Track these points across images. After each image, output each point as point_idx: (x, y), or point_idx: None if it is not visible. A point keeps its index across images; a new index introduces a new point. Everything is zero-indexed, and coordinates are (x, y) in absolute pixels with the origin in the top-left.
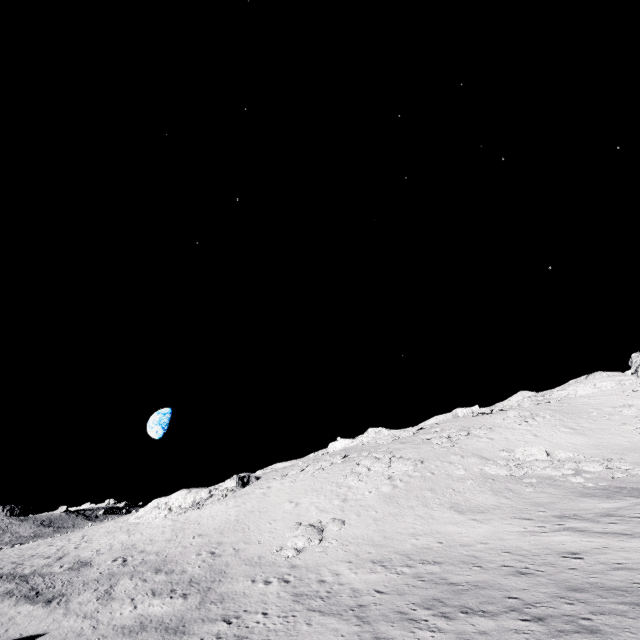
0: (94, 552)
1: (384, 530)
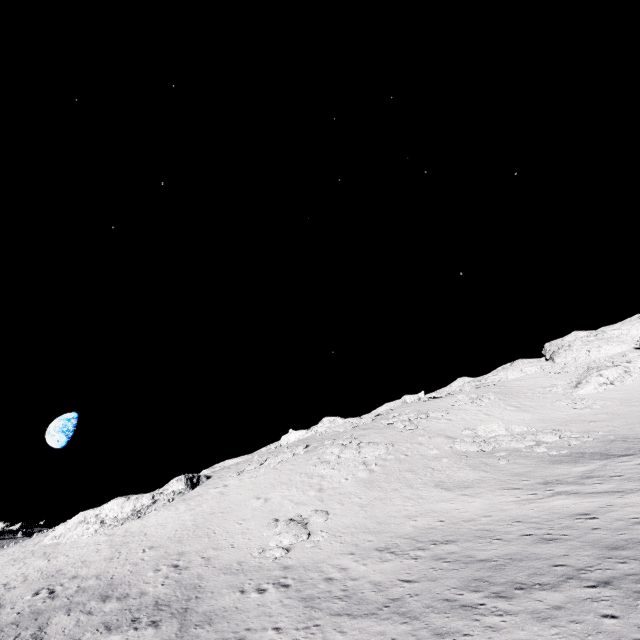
0: (0, 587)
1: (375, 516)
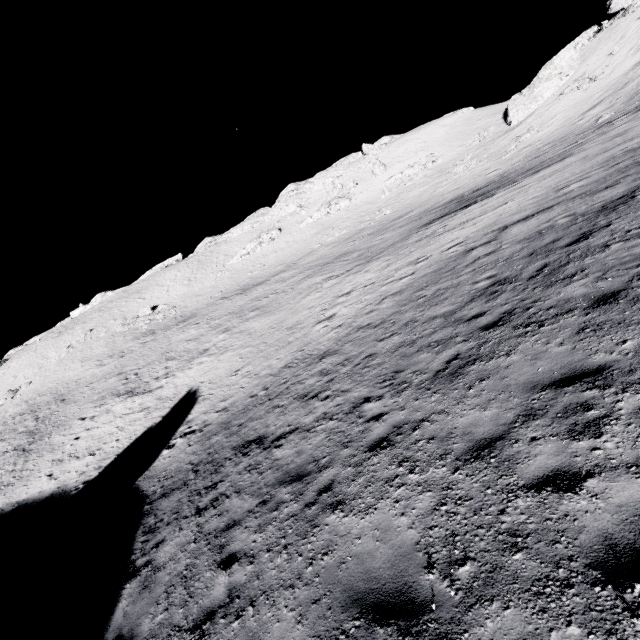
0: None
1: (45, 382)
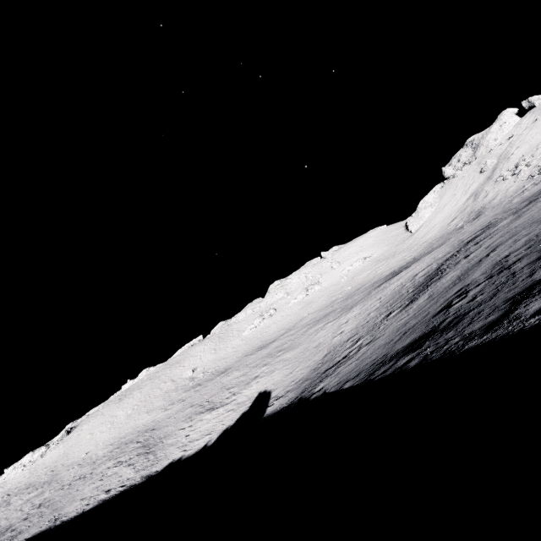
0: None
1: (121, 431)
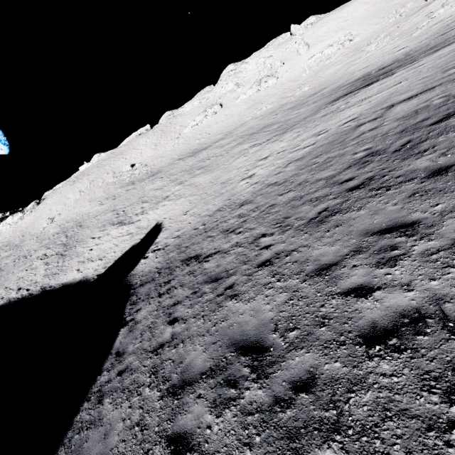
0: None
1: (69, 214)
